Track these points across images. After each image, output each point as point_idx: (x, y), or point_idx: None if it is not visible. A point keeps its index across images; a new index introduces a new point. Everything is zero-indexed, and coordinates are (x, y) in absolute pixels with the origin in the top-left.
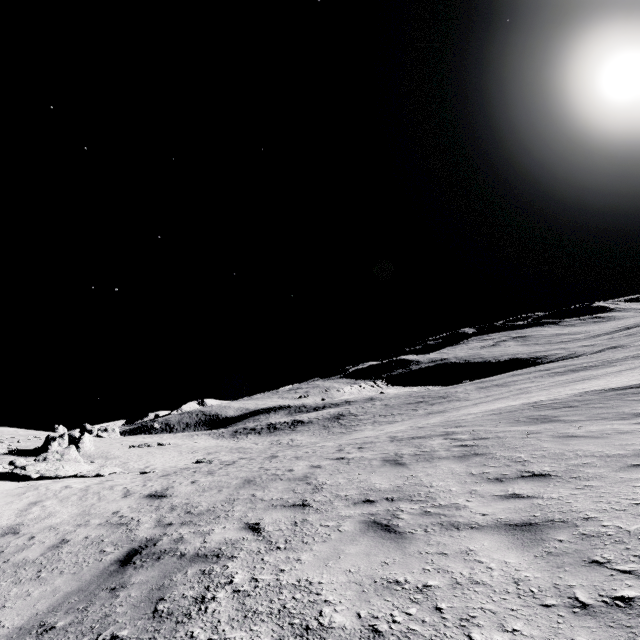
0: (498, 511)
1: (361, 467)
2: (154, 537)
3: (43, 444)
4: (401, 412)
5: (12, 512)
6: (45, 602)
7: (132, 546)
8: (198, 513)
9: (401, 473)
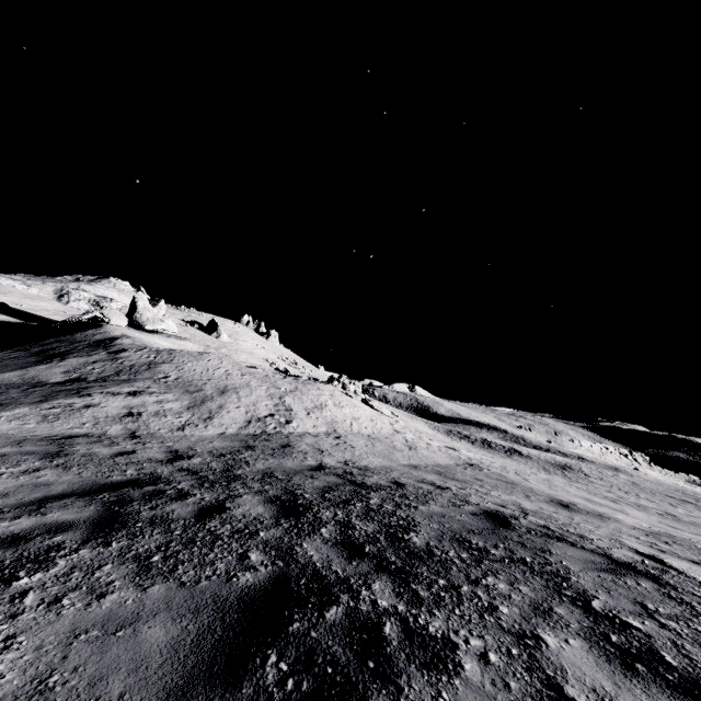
0: (656, 525)
1: (587, 492)
2: (474, 464)
3: (329, 380)
4: (651, 499)
5: (387, 423)
6: (450, 463)
7: (467, 462)
8: (488, 465)
9: (614, 504)
